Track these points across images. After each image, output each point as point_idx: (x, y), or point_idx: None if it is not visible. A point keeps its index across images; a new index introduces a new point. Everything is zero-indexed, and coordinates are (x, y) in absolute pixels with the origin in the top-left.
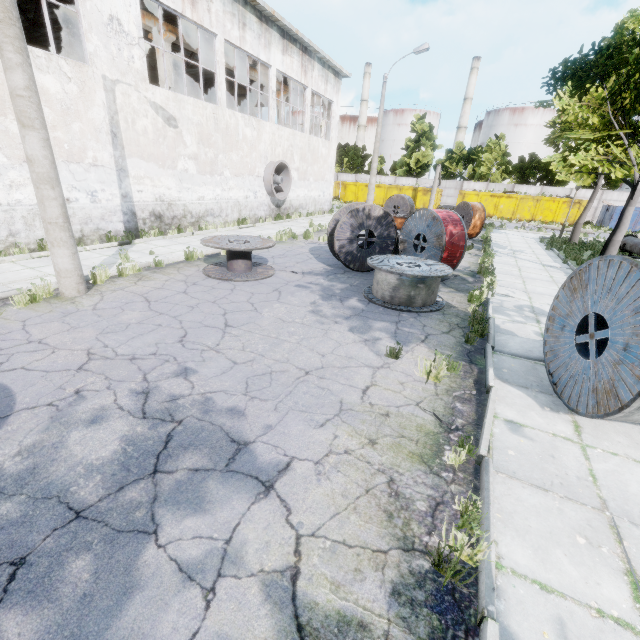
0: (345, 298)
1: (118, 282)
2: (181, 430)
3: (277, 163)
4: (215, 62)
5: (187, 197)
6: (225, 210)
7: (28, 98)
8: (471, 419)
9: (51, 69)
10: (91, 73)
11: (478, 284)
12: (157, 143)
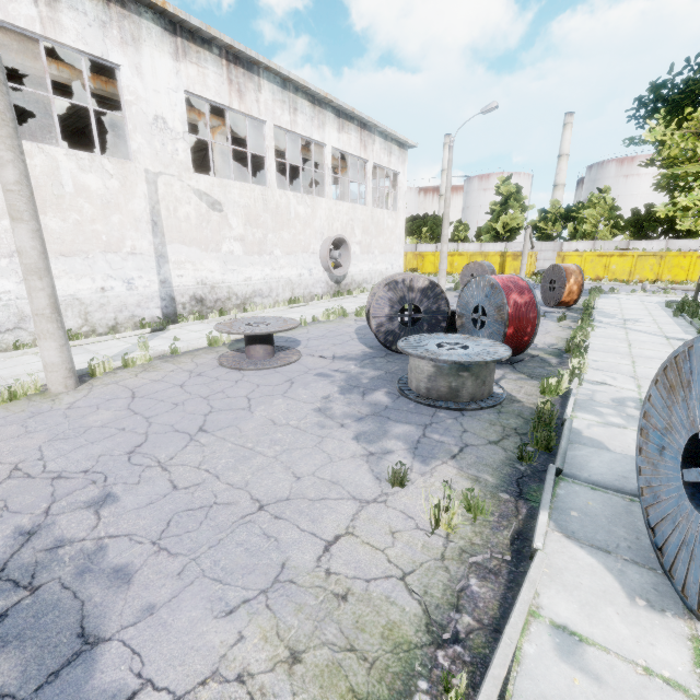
0: (370, 390)
1: (119, 374)
2: (25, 605)
3: (333, 238)
4: (264, 147)
5: (232, 279)
6: (275, 290)
7: (18, 192)
8: (488, 617)
9: (94, 168)
10: (134, 168)
11: (563, 367)
12: (200, 228)
